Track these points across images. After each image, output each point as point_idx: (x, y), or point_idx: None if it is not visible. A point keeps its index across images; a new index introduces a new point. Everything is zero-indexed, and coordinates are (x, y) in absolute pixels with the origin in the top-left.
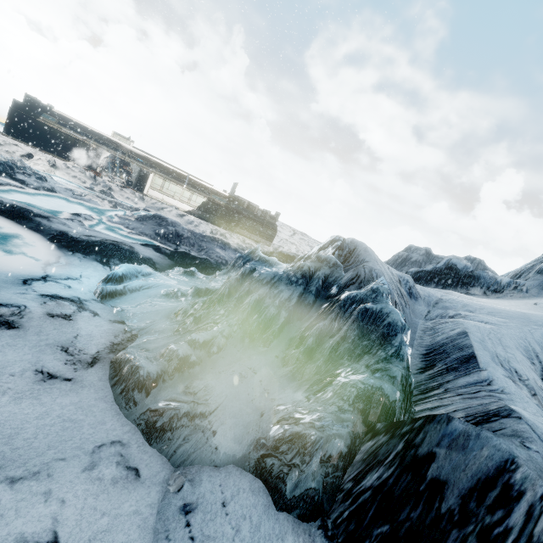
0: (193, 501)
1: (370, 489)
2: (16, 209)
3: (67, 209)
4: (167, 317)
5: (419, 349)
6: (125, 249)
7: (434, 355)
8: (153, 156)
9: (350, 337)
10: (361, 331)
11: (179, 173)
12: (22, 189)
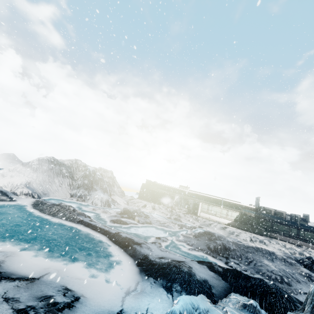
0: None
1: None
2: (126, 240)
3: (155, 233)
4: None
5: None
6: (184, 271)
7: None
8: (200, 192)
9: None
10: None
11: (216, 199)
12: (136, 225)
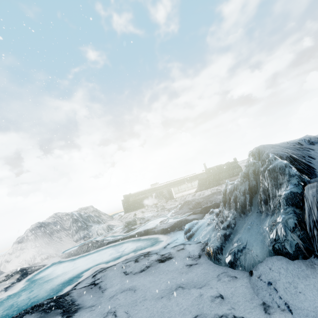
0: (259, 274)
1: (313, 227)
2: (145, 231)
3: (156, 223)
4: (213, 231)
5: None
6: (183, 220)
7: None
8: (167, 182)
9: (272, 184)
10: (273, 179)
11: (180, 179)
12: (141, 225)
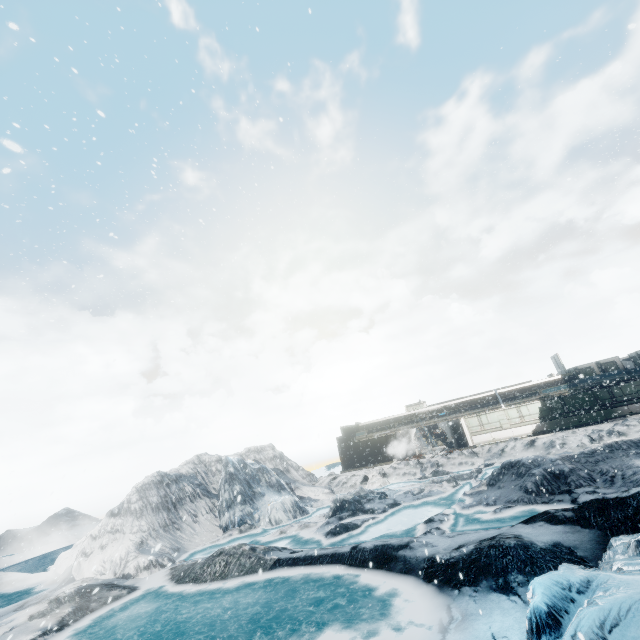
0: None
1: None
2: (379, 550)
3: (417, 518)
4: None
5: None
6: (511, 545)
7: None
8: (448, 401)
9: None
10: None
11: (484, 397)
12: (374, 520)
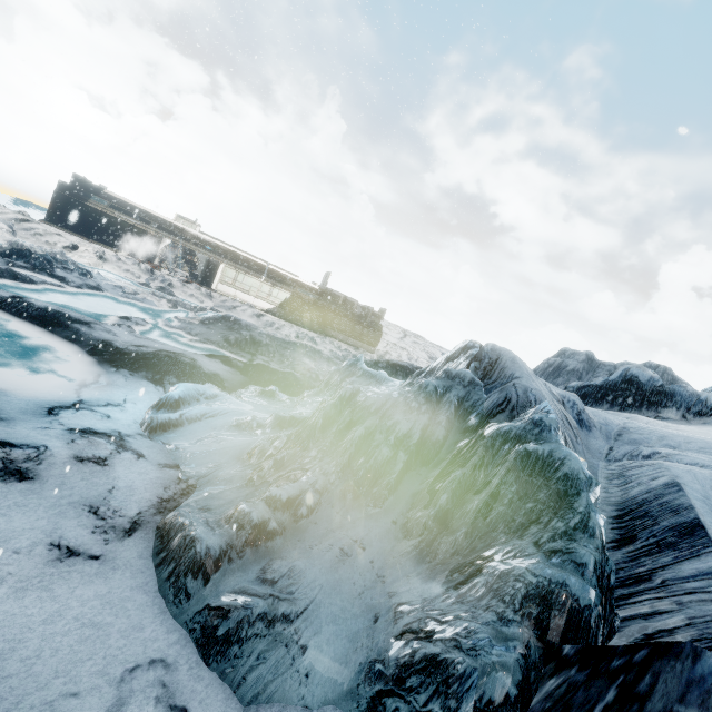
0: None
1: None
2: (50, 313)
3: (115, 311)
4: (237, 459)
5: (606, 509)
6: (184, 362)
7: (632, 519)
8: (224, 242)
9: (506, 495)
10: (521, 486)
11: (256, 262)
12: (61, 288)
